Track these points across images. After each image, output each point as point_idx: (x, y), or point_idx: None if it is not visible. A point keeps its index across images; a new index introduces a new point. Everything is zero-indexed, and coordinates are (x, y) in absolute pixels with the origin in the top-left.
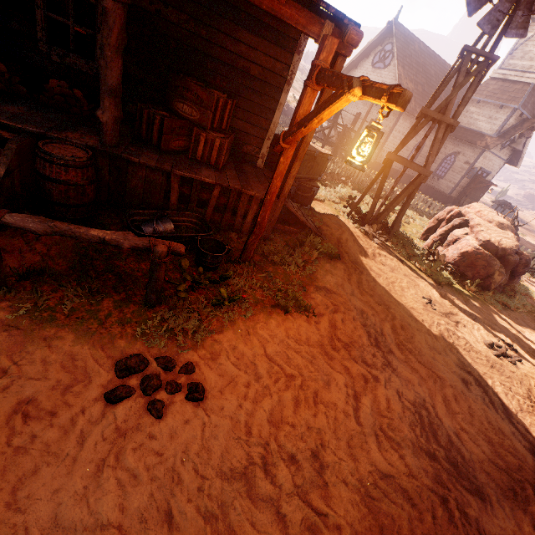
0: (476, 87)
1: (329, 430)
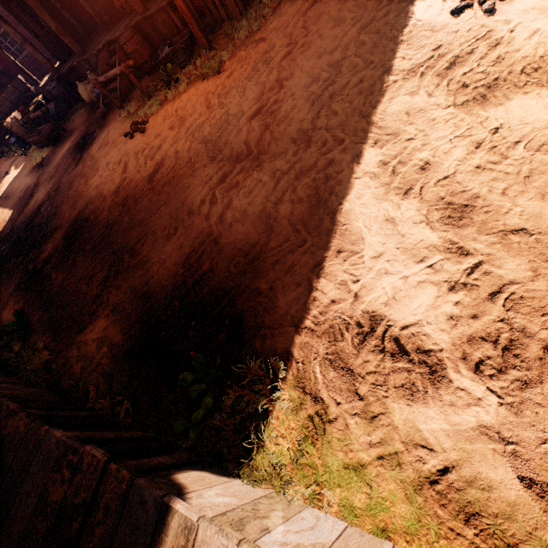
0: None
1: (172, 137)
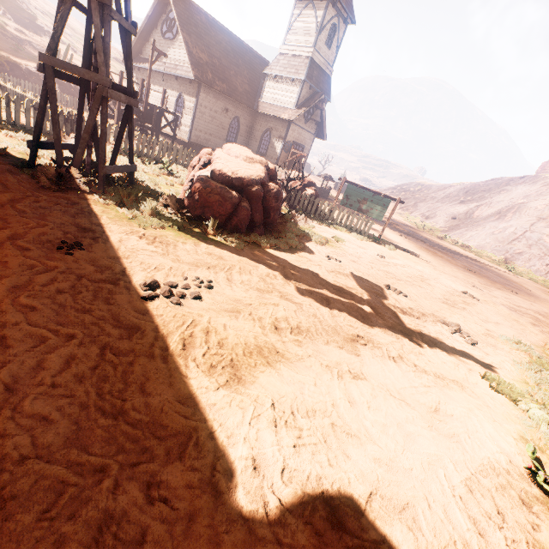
0: None
1: None
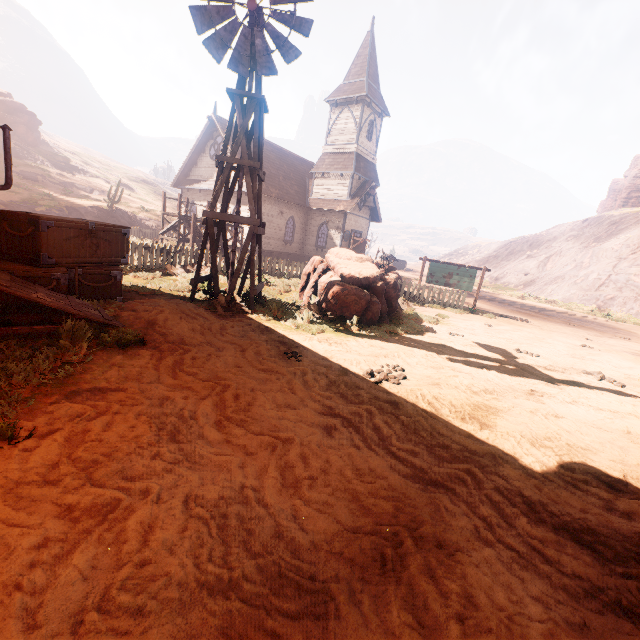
0: (261, 129)
1: None
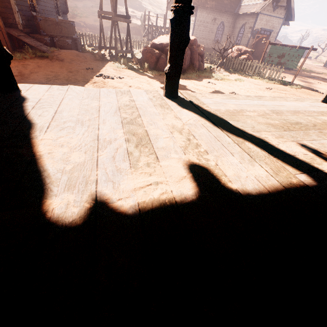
0: None
1: None
